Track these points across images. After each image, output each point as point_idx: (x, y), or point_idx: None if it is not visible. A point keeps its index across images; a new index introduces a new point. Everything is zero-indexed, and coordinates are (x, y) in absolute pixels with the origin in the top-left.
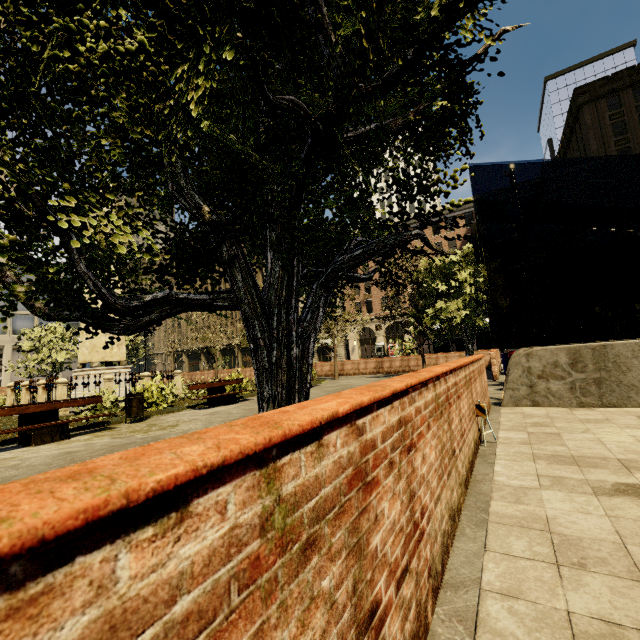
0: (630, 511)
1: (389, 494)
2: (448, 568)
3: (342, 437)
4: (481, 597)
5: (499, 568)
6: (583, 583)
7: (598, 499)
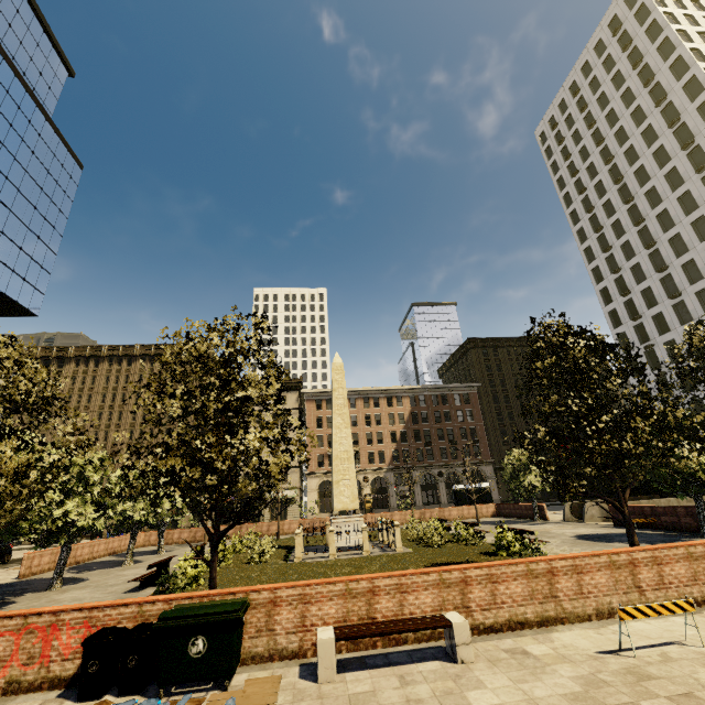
0: None
1: None
2: None
3: None
4: None
5: None
6: None
7: None
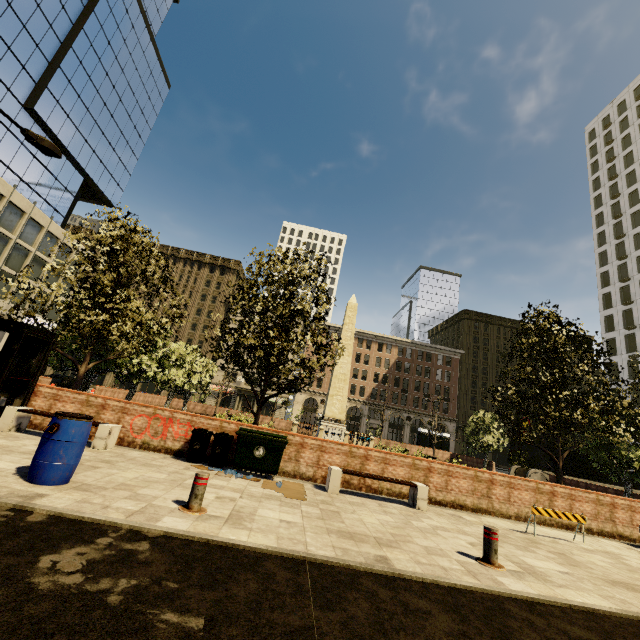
0: None
1: None
2: None
3: None
4: None
5: None
6: None
7: None
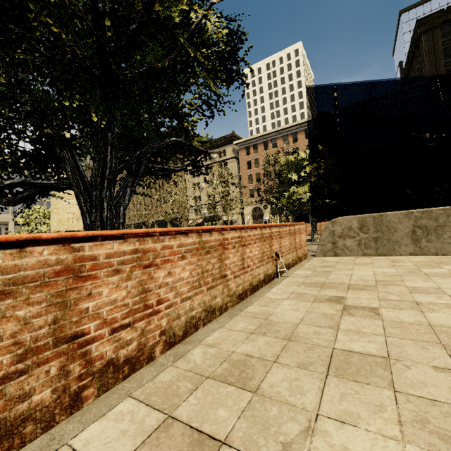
0: (322, 309)
1: (111, 285)
2: (192, 335)
3: (51, 250)
4: (196, 347)
5: (219, 335)
6: (255, 340)
7: (311, 304)
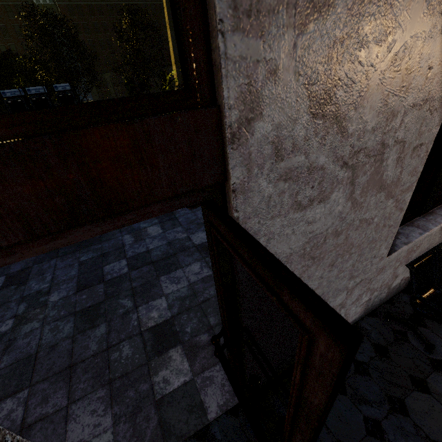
0: None
1: None
2: None
3: None
4: None
5: None
6: None
7: None
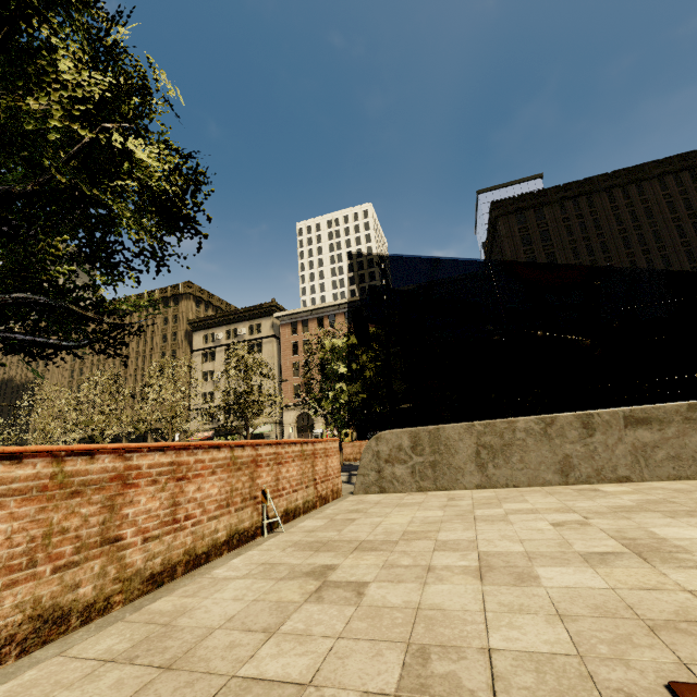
0: (283, 593)
1: None
2: None
3: None
4: None
5: (34, 675)
6: (99, 679)
7: (275, 583)
